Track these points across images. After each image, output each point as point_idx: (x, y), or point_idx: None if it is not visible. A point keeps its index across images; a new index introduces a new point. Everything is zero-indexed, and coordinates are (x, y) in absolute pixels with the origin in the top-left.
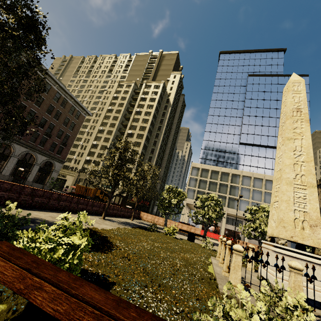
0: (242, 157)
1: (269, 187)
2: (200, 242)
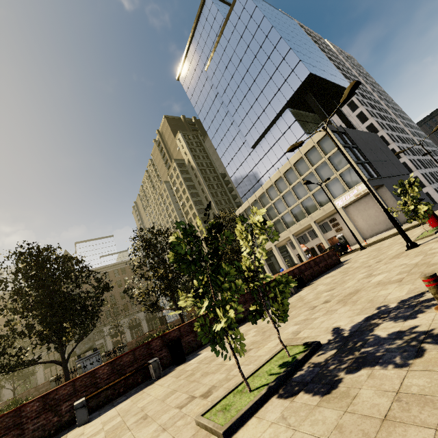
0: (265, 159)
1: (303, 169)
2: None
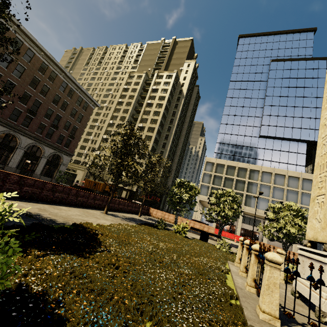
0: (261, 151)
1: (292, 184)
2: (214, 242)
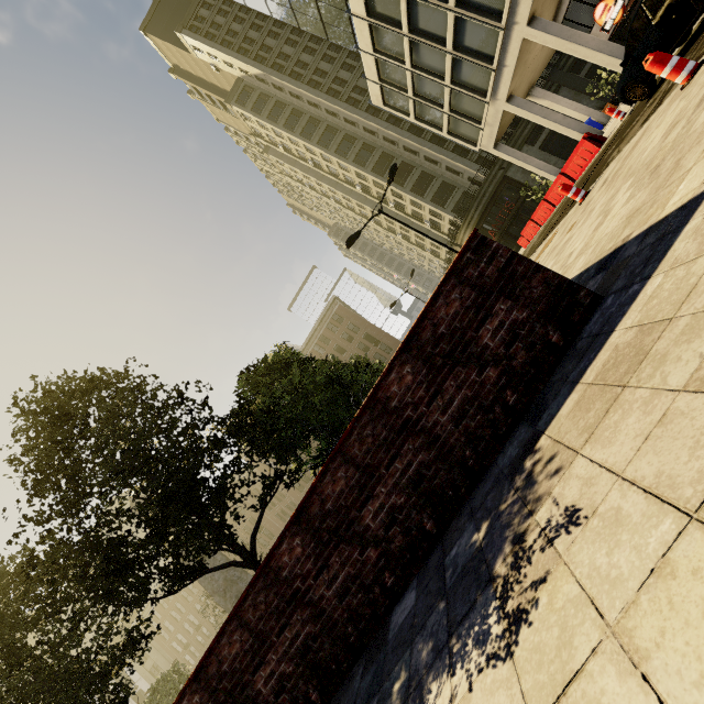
0: None
1: None
2: None
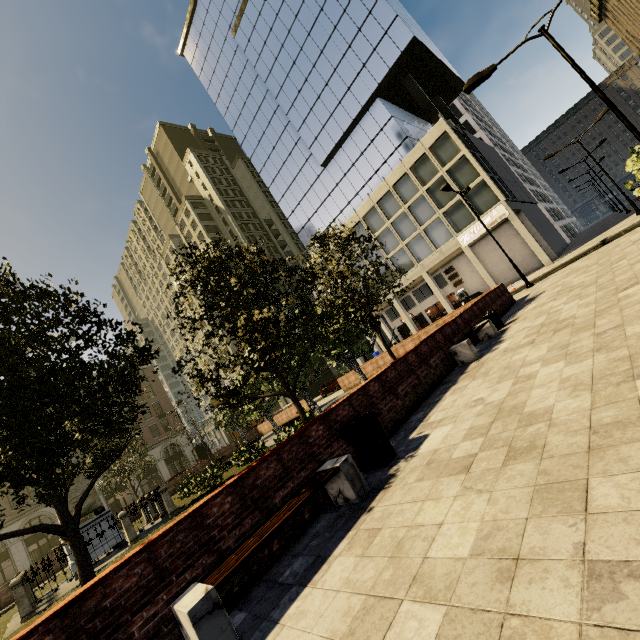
0: (345, 183)
1: (408, 192)
2: None
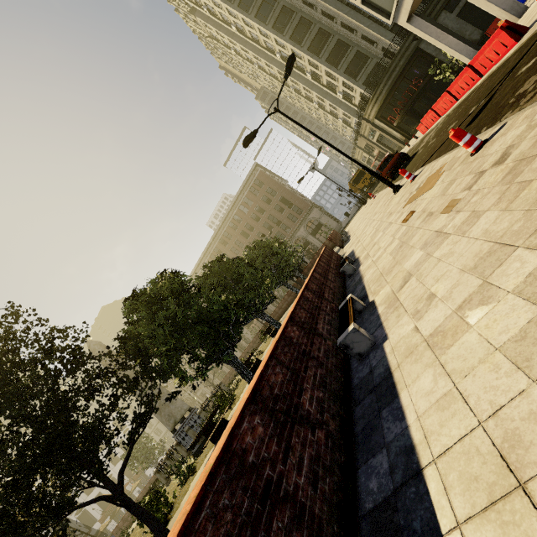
0: None
1: None
2: None
